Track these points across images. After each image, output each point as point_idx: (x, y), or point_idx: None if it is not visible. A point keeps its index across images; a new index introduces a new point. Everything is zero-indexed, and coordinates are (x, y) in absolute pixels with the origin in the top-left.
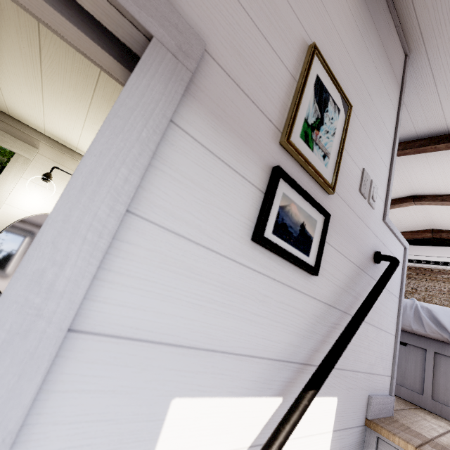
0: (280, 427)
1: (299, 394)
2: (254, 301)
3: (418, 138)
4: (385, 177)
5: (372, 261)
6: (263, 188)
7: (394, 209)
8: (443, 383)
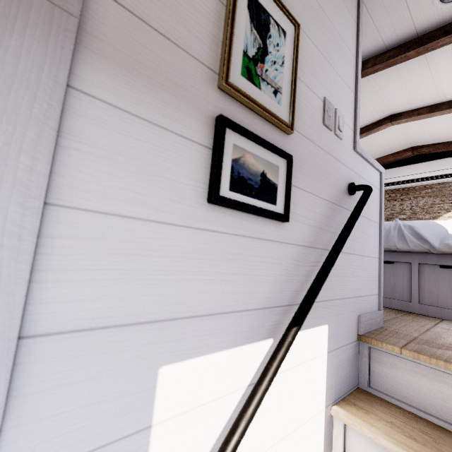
0: (269, 365)
1: (284, 333)
2: (225, 262)
3: (387, 49)
4: (351, 102)
5: (347, 194)
6: (209, 143)
7: (373, 135)
8: (427, 288)
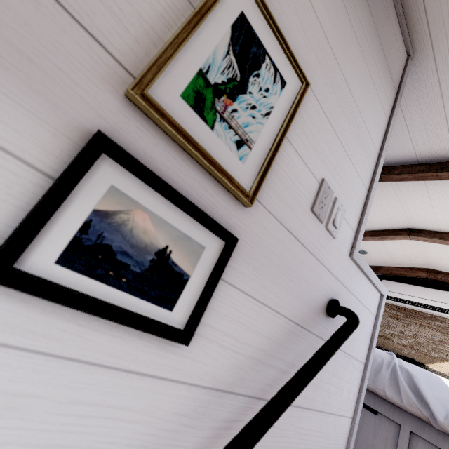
0: None
1: None
2: None
3: (418, 162)
4: (361, 198)
5: (323, 313)
6: (53, 168)
7: (388, 241)
8: None
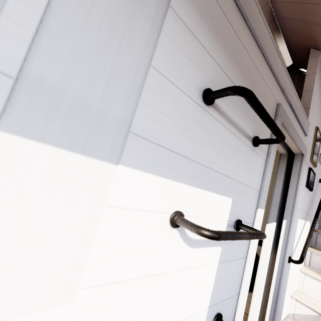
0: (313, 224)
1: (314, 218)
2: (304, 200)
3: None
4: None
5: (318, 182)
6: (307, 173)
7: None
8: None
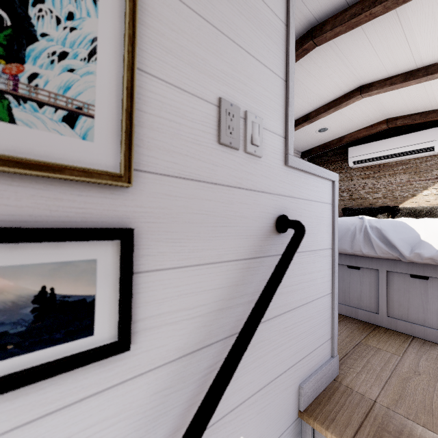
0: None
1: None
2: None
3: (348, 4)
4: (279, 94)
5: (274, 233)
6: None
7: (343, 109)
8: (397, 299)
